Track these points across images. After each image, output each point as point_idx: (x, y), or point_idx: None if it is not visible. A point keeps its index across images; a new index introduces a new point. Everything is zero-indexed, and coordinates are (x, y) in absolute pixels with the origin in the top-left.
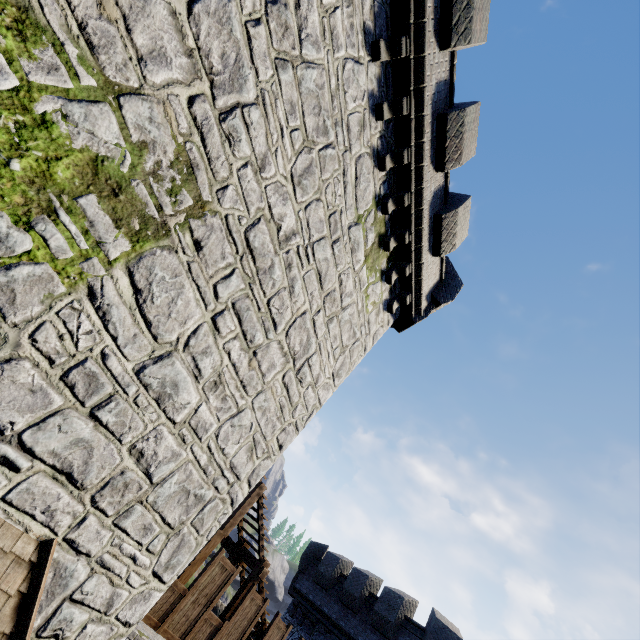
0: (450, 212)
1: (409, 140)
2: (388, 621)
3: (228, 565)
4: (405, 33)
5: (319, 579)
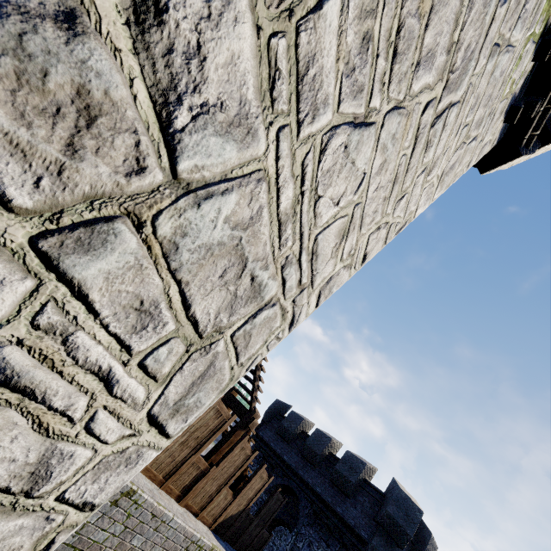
0: None
1: None
2: (348, 481)
3: (224, 411)
4: None
5: (282, 432)
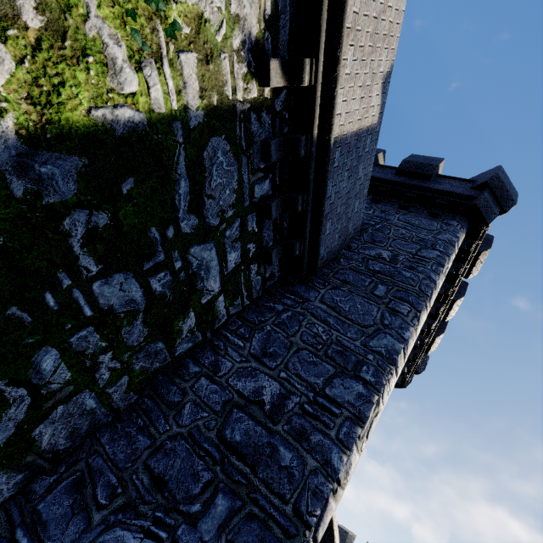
0: (440, 335)
1: (436, 318)
2: None
3: None
4: (452, 284)
5: None
